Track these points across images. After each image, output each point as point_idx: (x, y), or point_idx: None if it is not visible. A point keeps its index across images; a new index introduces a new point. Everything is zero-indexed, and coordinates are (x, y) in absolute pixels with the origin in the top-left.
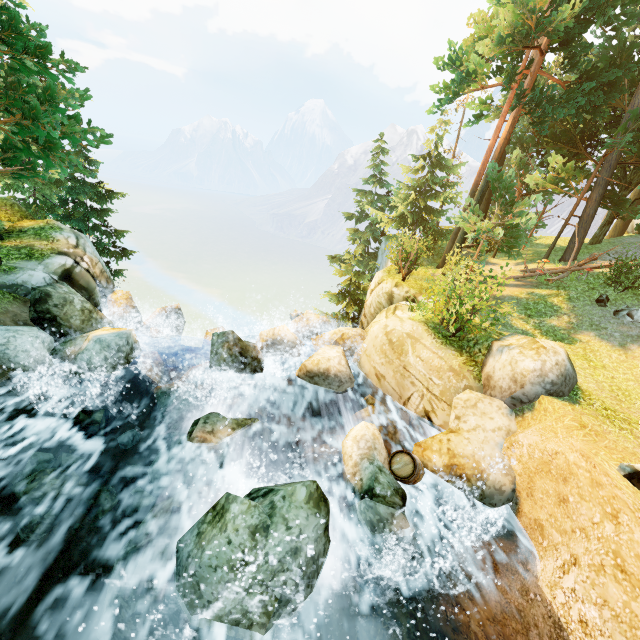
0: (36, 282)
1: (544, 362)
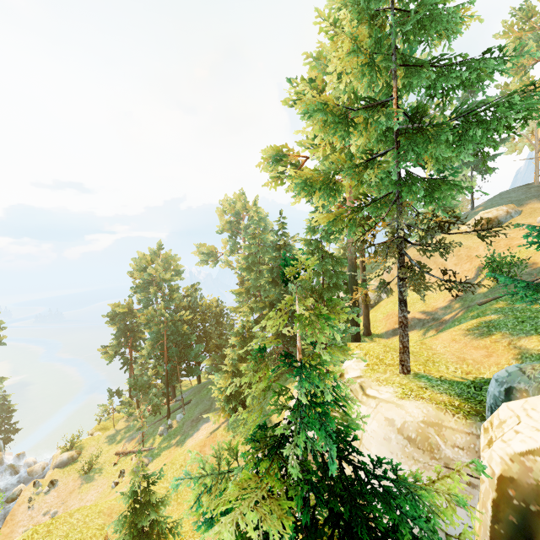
0: None
1: (57, 460)
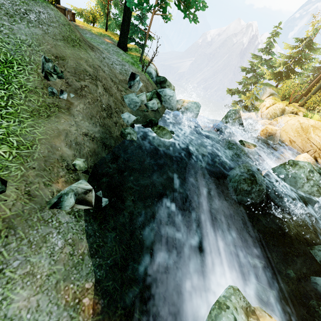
0: (153, 74)
1: None
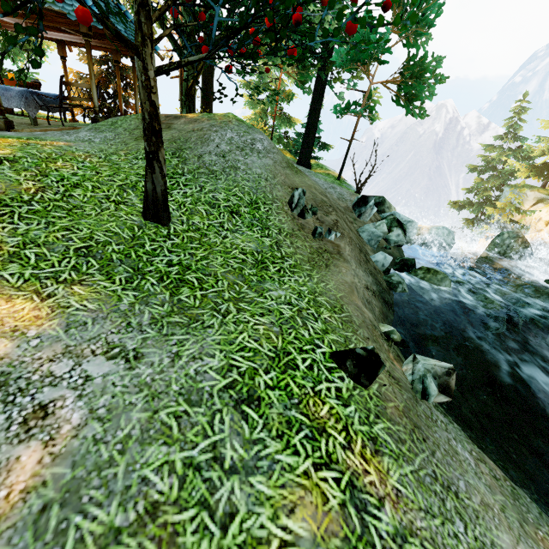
0: None
1: None
